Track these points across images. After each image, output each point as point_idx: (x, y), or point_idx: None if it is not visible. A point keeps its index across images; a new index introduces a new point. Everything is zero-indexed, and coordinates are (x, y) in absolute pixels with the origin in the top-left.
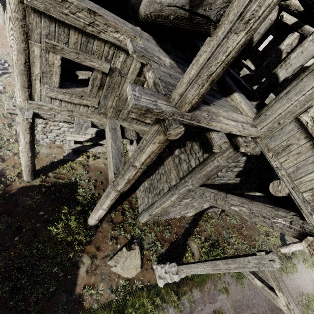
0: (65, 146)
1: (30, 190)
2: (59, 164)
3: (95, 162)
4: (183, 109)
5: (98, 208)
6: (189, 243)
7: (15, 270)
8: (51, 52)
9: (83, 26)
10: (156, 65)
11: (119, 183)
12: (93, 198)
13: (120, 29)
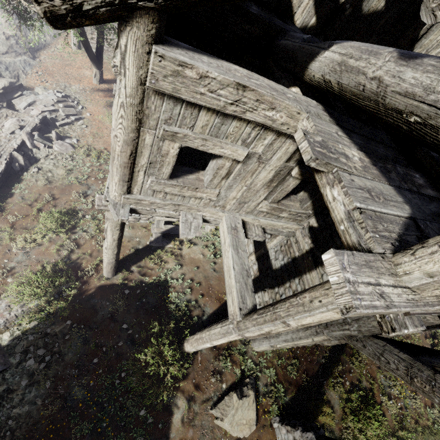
0: (153, 228)
1: (110, 290)
2: (144, 253)
3: (190, 250)
4: (426, 293)
5: (205, 341)
6: (325, 390)
7: (94, 405)
8: (167, 140)
9: (223, 106)
10: (346, 176)
11: (250, 330)
12: (189, 308)
13: (278, 105)
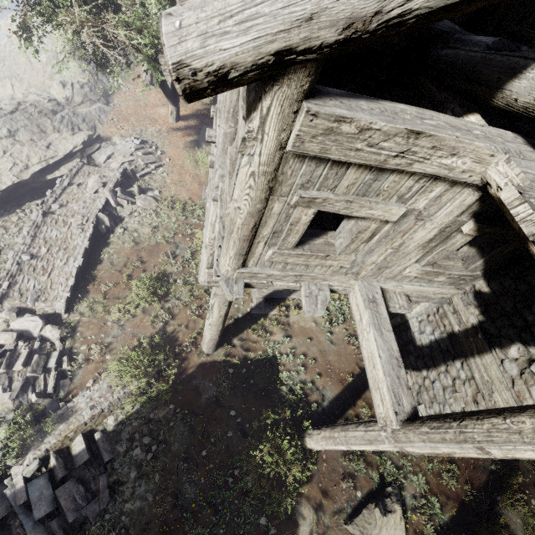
0: (254, 292)
1: (212, 369)
2: (245, 322)
3: (299, 317)
4: None
5: (339, 442)
6: (501, 509)
7: (208, 507)
8: (301, 206)
9: (383, 160)
10: None
11: (415, 446)
12: (304, 391)
13: (462, 149)
